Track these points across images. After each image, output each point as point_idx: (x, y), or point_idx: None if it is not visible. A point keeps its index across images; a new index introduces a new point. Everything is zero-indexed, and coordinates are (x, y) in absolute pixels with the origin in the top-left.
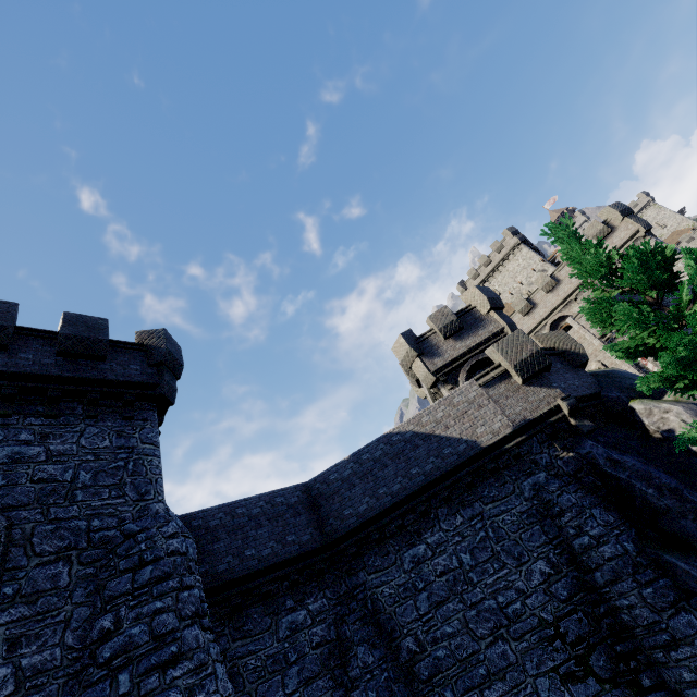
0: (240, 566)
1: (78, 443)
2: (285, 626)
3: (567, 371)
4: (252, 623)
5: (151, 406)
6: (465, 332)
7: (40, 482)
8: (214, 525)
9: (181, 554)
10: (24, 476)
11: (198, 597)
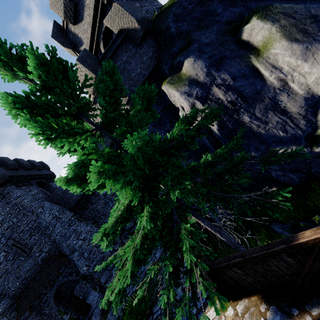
0: (79, 195)
1: (2, 215)
2: (102, 196)
3: (132, 60)
4: (94, 200)
5: (4, 186)
6: (80, 8)
7: (8, 229)
8: (64, 190)
9: (55, 217)
10: (3, 231)
11: (67, 221)
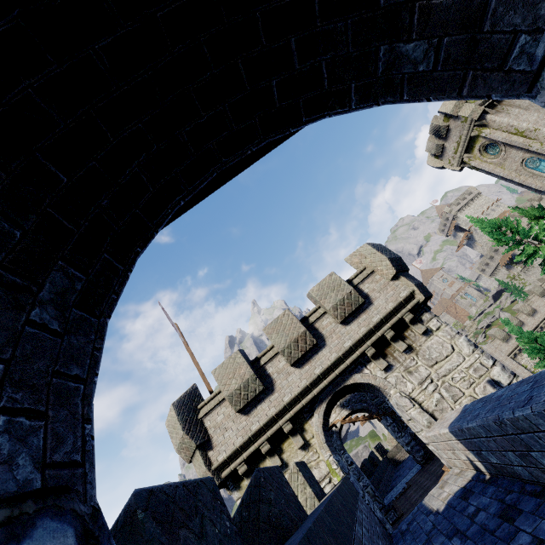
0: None
1: None
2: None
3: None
4: None
5: None
6: None
7: None
8: None
9: None
10: None
11: None
